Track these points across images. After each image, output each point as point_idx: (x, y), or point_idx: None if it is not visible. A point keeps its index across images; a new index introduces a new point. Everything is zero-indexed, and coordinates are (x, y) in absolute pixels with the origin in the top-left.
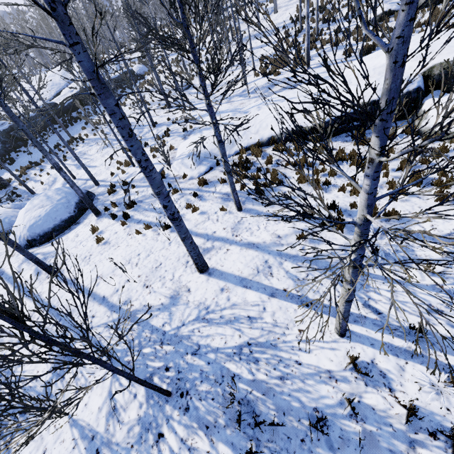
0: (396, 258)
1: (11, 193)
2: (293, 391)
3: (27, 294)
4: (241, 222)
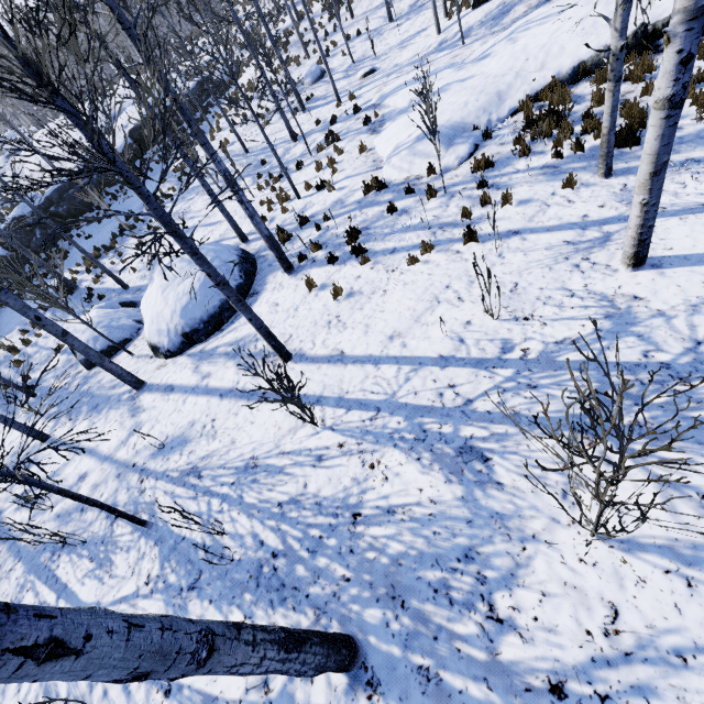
0: None
1: (87, 296)
2: None
3: (256, 397)
4: (630, 188)
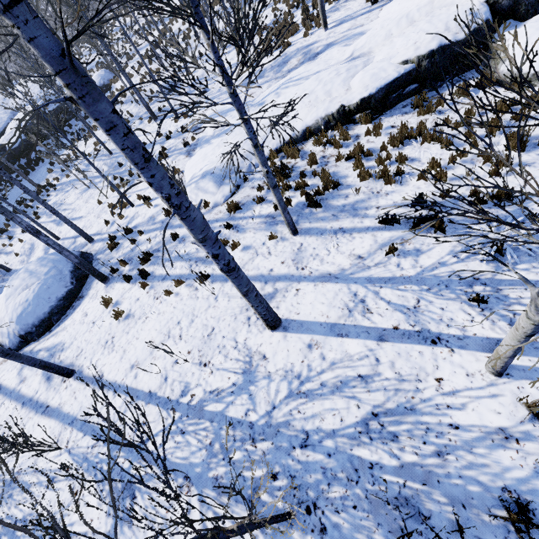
0: (530, 252)
1: None
2: (463, 469)
3: (42, 410)
4: (302, 249)
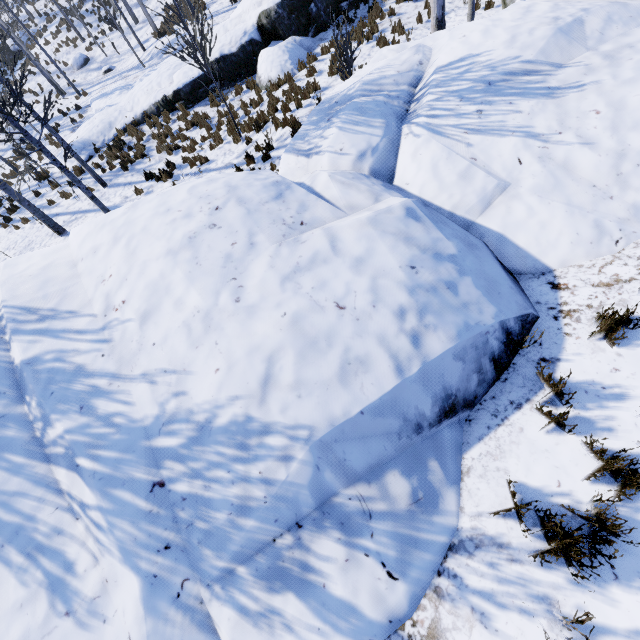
0: None
1: None
2: None
3: None
4: (104, 195)
